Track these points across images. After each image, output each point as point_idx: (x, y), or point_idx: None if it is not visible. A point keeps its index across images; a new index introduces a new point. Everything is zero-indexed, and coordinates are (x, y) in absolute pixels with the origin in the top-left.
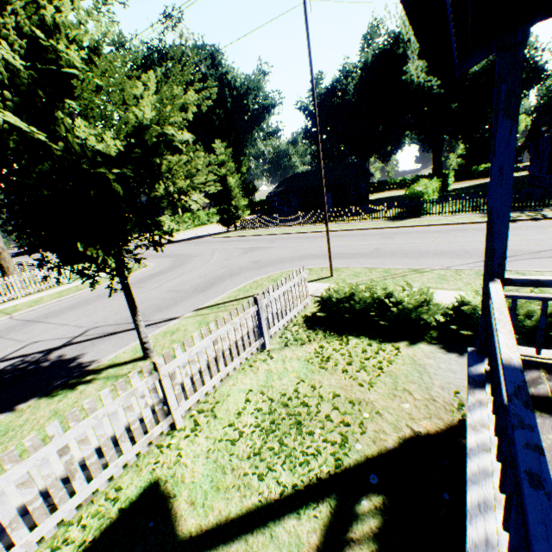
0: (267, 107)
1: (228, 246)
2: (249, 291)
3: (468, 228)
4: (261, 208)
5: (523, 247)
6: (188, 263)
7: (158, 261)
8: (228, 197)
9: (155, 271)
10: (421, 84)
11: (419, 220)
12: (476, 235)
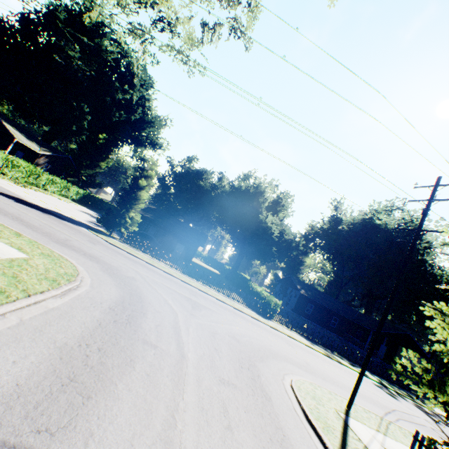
0: (156, 144)
1: (149, 274)
2: (326, 419)
3: (321, 356)
4: (95, 204)
5: (380, 401)
6: (144, 294)
7: (77, 258)
8: (130, 205)
9: (112, 292)
10: (272, 229)
11: (278, 325)
12: (336, 369)
